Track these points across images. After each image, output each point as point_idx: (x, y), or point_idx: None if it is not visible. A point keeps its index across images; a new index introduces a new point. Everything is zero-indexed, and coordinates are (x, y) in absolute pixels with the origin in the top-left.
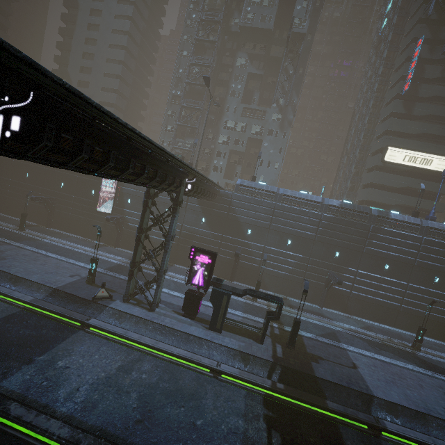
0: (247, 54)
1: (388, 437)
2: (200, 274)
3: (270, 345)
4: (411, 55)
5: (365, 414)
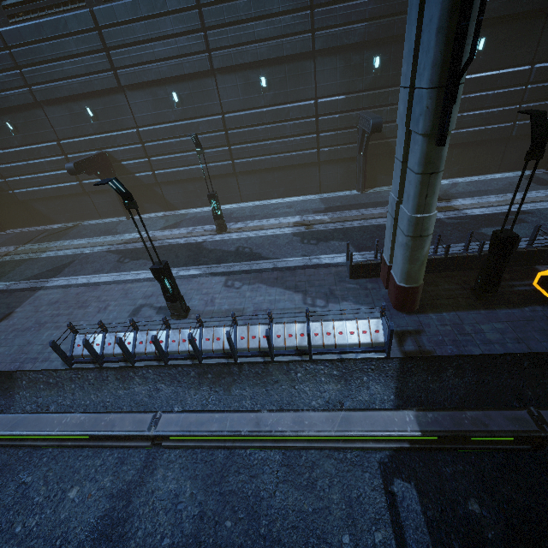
0: None
1: None
2: None
3: None
4: None
5: None
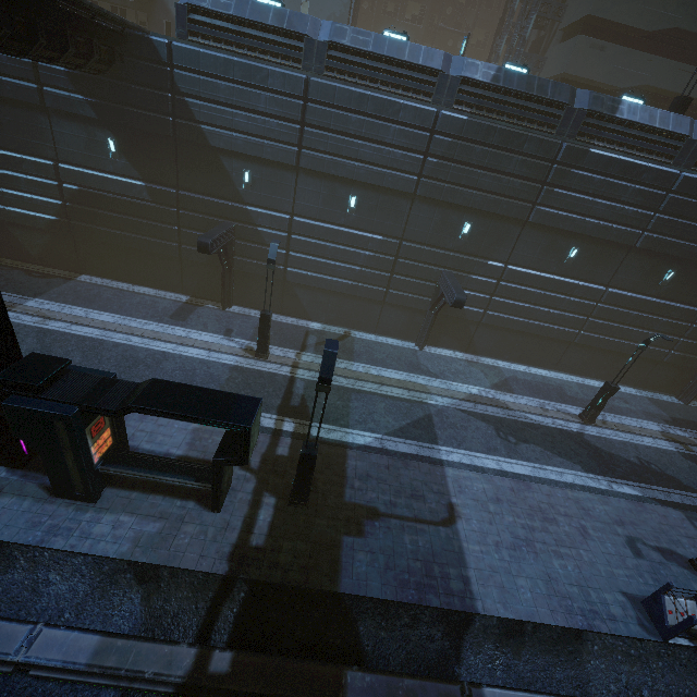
0: None
1: None
2: None
3: (245, 505)
4: None
5: (441, 687)
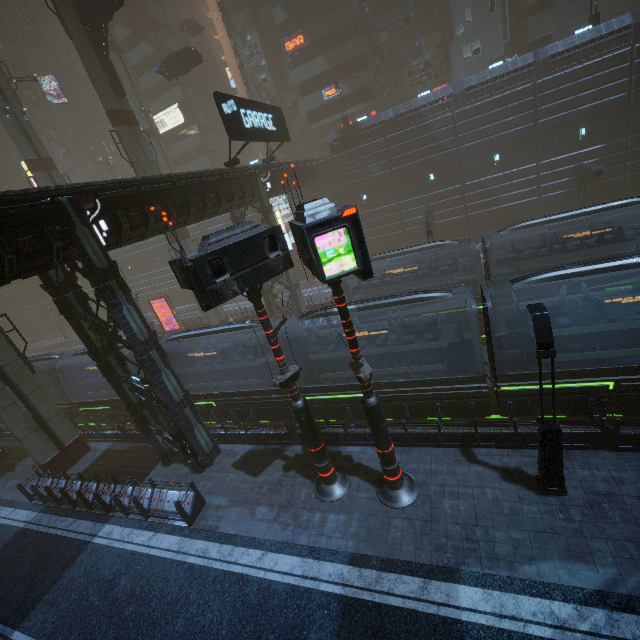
0: None
1: None
2: None
3: None
4: None
5: None
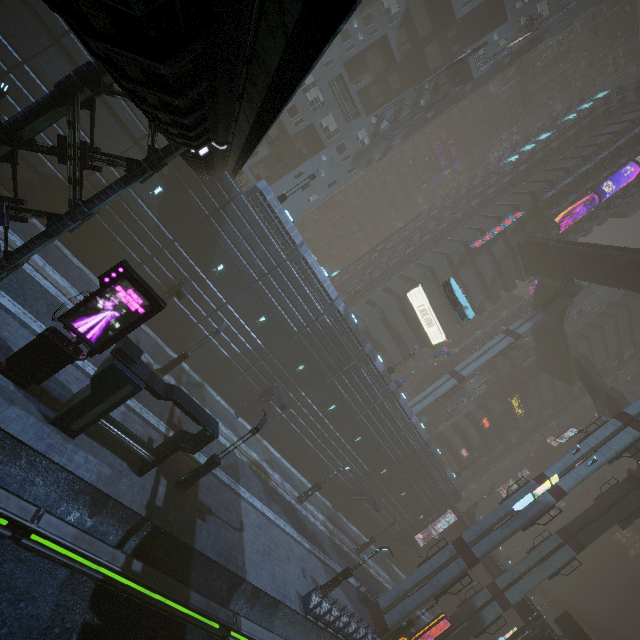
0: (407, 7)
1: (235, 638)
2: (102, 321)
3: (153, 479)
4: (503, 218)
5: (226, 611)
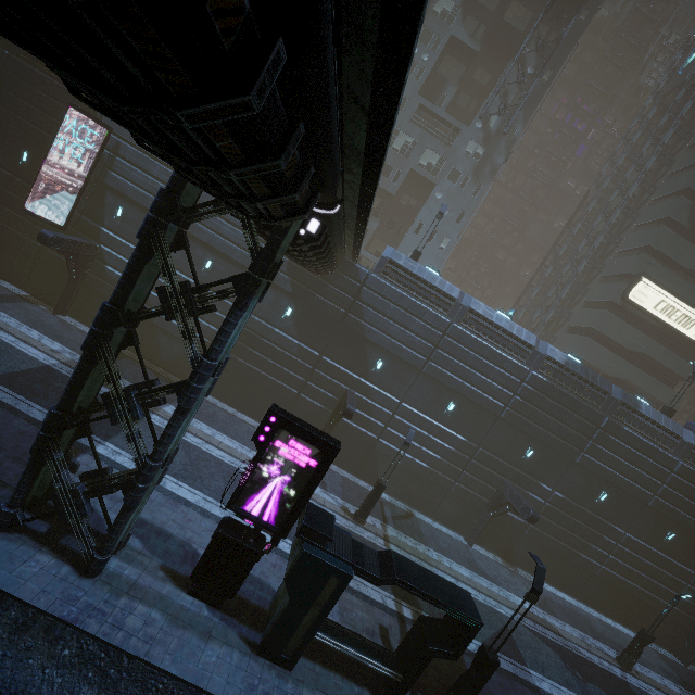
0: None
1: None
2: (273, 493)
3: None
4: None
5: None
